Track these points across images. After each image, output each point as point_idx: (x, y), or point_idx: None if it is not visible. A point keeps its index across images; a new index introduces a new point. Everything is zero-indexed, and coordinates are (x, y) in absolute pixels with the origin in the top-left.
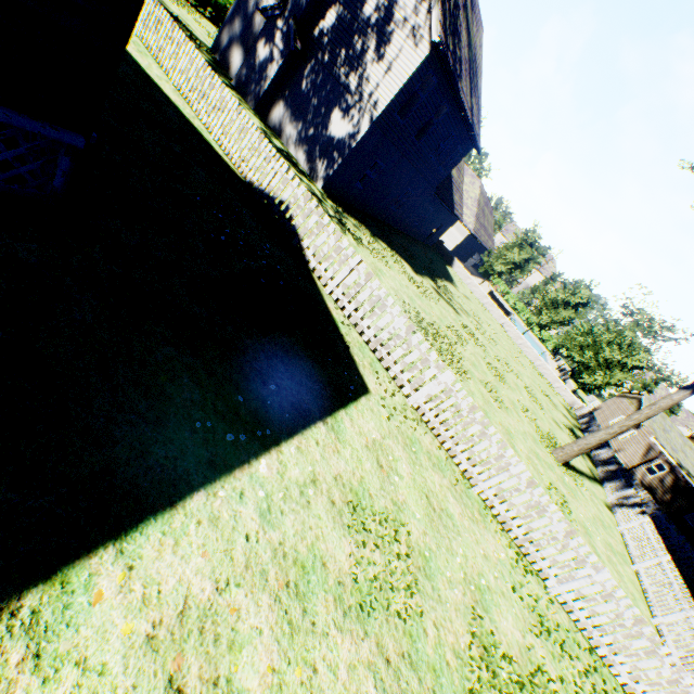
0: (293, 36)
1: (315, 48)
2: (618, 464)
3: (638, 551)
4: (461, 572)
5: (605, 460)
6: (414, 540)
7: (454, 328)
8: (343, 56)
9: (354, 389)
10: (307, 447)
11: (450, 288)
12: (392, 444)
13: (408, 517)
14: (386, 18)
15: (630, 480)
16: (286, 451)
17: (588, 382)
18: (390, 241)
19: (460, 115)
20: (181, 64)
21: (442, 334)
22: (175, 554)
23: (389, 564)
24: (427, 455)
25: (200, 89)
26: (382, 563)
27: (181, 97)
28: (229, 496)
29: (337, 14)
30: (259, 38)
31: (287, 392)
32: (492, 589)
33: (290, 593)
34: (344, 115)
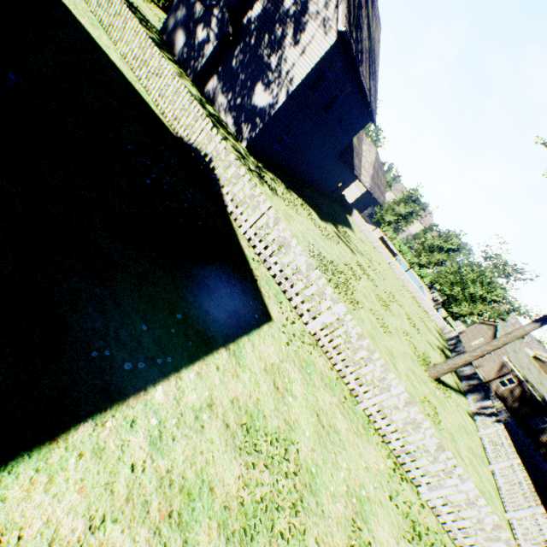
0: (226, 22)
1: (243, 33)
2: (479, 379)
3: (494, 454)
4: (344, 485)
5: (468, 375)
6: (303, 457)
7: (350, 265)
8: (266, 41)
9: (258, 318)
10: (207, 372)
11: (349, 233)
12: (289, 366)
13: (298, 435)
14: (302, 11)
15: (488, 393)
16: (186, 377)
17: (456, 311)
18: (301, 193)
19: (360, 94)
20: (127, 36)
21: (340, 270)
22: (46, 493)
23: (277, 483)
24: (320, 376)
25: (141, 58)
26: (270, 483)
27: (126, 64)
28: (119, 425)
29: (263, 6)
30: (199, 23)
31: (194, 320)
32: (372, 499)
33: (171, 524)
34: (265, 88)
